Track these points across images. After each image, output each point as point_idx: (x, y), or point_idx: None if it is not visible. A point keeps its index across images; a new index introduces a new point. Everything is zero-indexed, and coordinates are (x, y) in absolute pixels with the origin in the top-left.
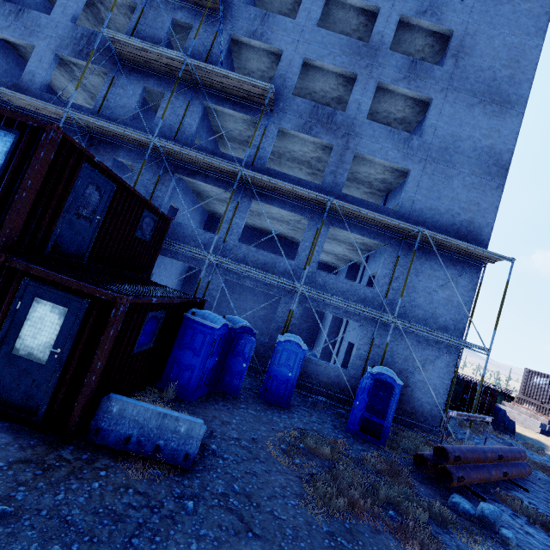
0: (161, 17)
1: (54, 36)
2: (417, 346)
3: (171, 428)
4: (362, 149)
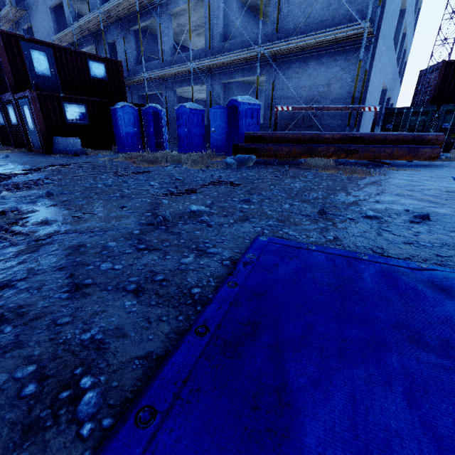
0: None
1: None
2: (319, 70)
3: (70, 143)
4: None
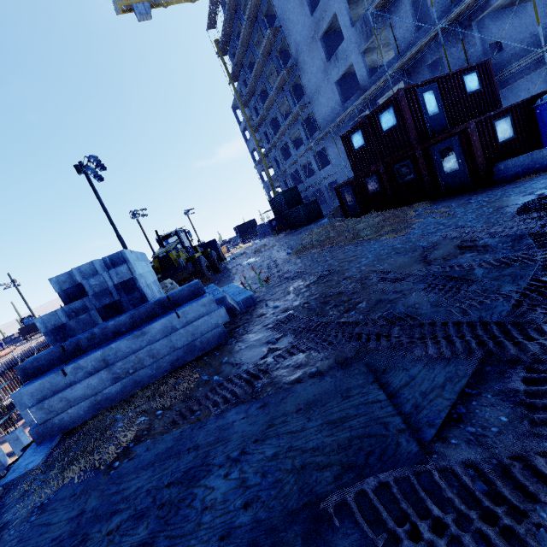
0: None
1: (353, 46)
2: None
3: (539, 157)
4: None
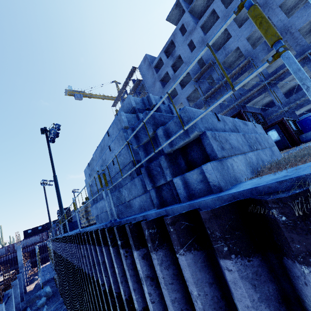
0: (203, 83)
1: None
2: None
3: None
4: (299, 26)
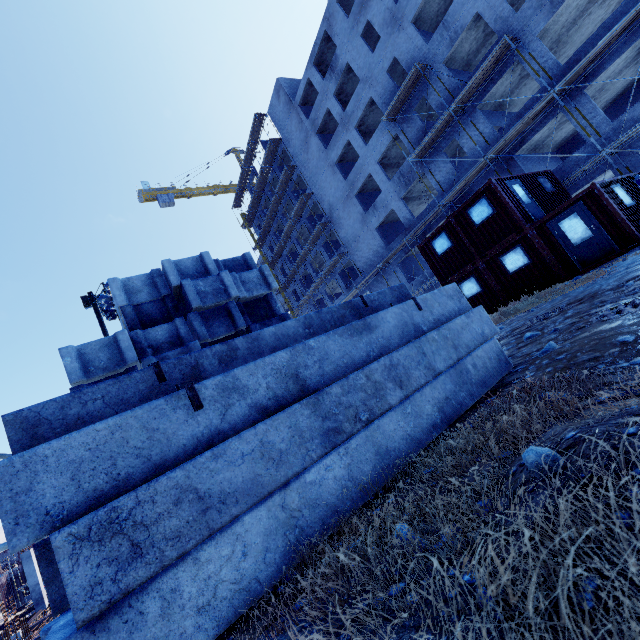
0: (409, 120)
1: (392, 195)
2: None
3: None
4: None
